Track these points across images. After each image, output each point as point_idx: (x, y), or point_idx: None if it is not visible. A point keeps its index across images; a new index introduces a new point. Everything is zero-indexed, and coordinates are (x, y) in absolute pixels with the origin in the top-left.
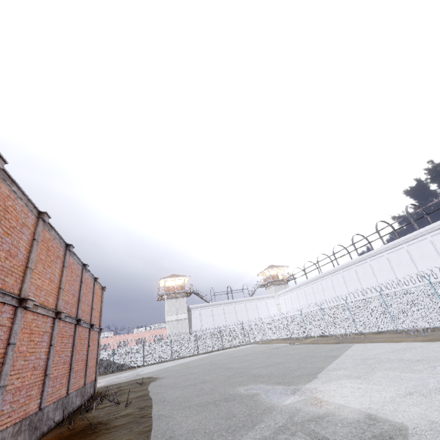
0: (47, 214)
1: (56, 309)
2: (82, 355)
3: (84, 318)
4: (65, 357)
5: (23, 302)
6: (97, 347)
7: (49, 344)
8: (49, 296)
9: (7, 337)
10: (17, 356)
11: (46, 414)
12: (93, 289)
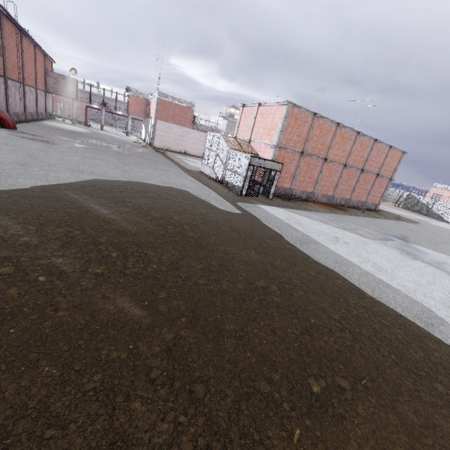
0: (341, 123)
1: (345, 163)
2: (365, 187)
3: (371, 170)
4: (350, 184)
5: (326, 160)
6: (385, 188)
7: (340, 176)
8: (342, 158)
9: (320, 169)
10: (324, 176)
11: (335, 199)
12: (386, 153)
